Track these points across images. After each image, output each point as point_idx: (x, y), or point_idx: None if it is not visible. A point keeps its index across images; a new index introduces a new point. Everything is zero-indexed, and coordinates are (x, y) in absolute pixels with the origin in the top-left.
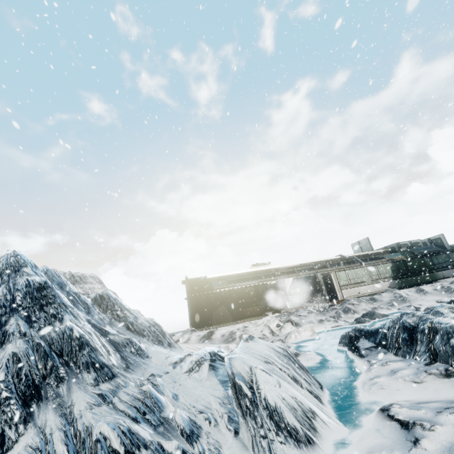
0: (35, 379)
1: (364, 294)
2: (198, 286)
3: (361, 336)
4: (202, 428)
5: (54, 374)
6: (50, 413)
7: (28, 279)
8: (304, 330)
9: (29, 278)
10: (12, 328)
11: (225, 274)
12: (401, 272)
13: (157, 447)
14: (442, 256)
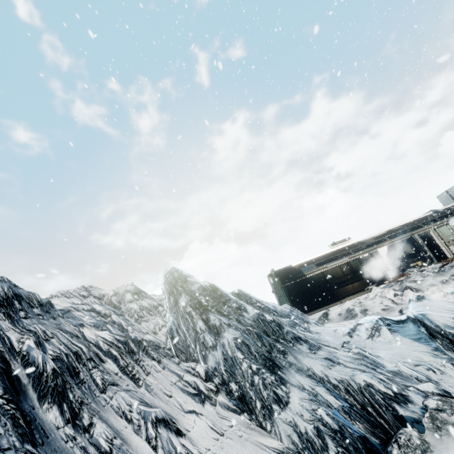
0: (264, 354)
1: None
2: (289, 275)
3: None
4: (430, 376)
5: (276, 349)
6: (296, 376)
7: (202, 285)
8: (432, 293)
9: (201, 284)
10: (217, 322)
11: (309, 259)
12: None
13: (414, 389)
14: None
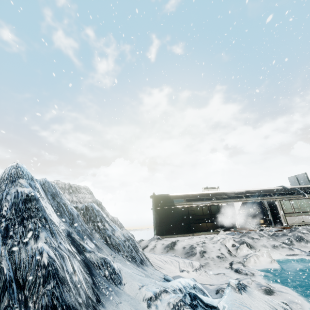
0: None
1: (308, 223)
2: (163, 201)
3: None
4: None
5: None
6: None
7: (18, 190)
8: (262, 255)
9: (19, 189)
10: None
11: (183, 194)
12: None
13: None
14: None
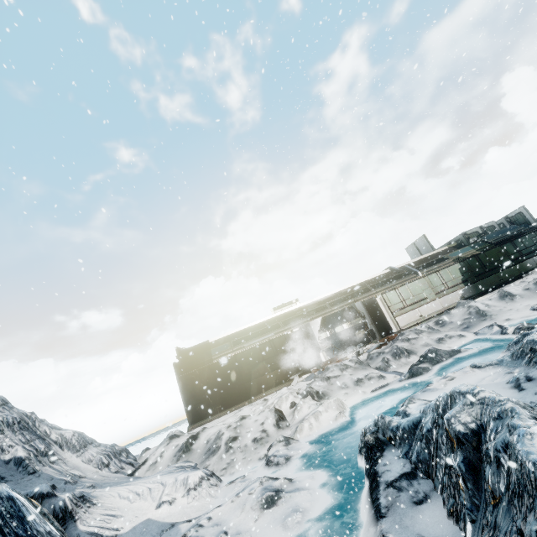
0: None
1: (429, 316)
2: (192, 359)
3: (387, 441)
4: None
5: None
6: None
7: None
8: (326, 410)
9: None
10: None
11: (233, 332)
12: (475, 272)
13: None
14: (528, 237)
